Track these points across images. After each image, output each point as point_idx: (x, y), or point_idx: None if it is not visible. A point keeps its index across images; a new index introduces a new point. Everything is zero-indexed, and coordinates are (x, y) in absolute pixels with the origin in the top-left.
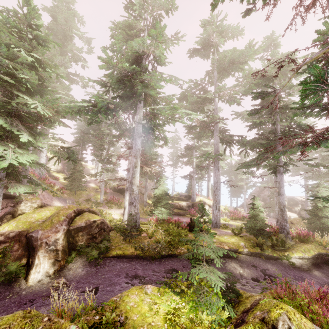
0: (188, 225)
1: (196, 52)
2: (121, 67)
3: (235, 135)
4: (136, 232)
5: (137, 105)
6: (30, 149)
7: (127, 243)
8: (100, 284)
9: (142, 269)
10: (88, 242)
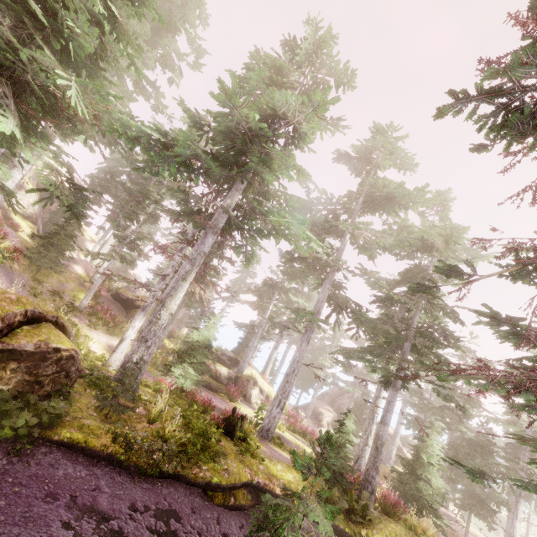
0: (226, 420)
1: (345, 158)
2: (244, 114)
3: (353, 301)
4: (129, 402)
5: (235, 183)
6: (1, 152)
7: (101, 419)
8: (0, 509)
9: (110, 494)
10: (19, 389)
